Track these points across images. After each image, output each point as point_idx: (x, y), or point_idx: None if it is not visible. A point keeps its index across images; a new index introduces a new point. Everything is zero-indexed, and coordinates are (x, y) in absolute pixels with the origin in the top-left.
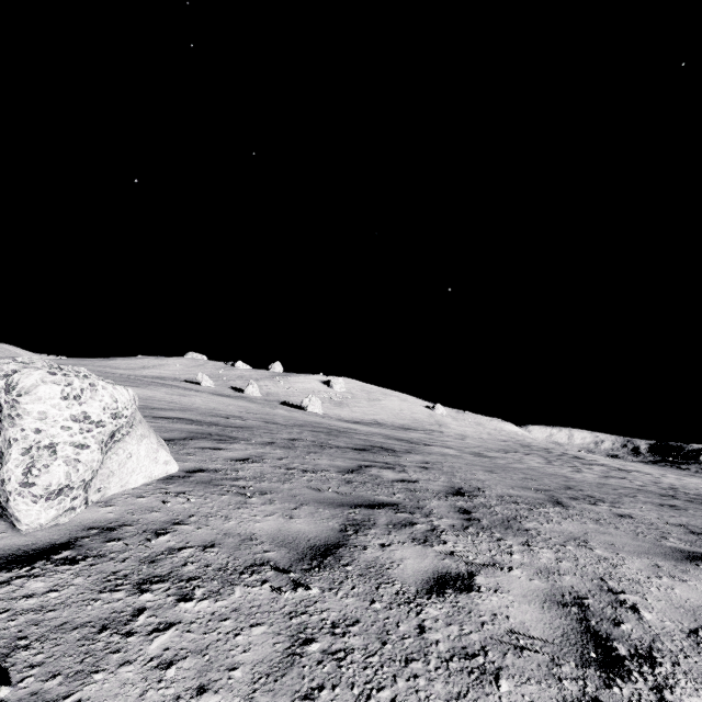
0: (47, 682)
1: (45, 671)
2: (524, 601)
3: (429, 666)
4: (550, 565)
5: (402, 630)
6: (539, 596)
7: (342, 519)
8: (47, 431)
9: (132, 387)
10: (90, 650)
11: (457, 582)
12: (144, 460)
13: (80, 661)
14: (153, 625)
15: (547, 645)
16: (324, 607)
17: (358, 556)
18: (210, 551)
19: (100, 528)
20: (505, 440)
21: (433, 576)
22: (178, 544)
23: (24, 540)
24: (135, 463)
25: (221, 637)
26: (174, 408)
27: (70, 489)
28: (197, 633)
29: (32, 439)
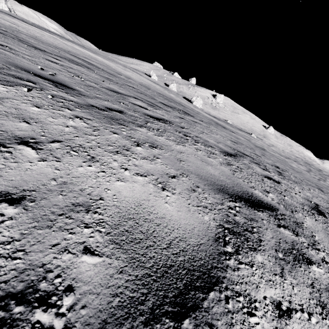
0: None
1: None
2: None
3: None
4: (44, 120)
5: None
6: None
7: None
8: None
9: (102, 58)
10: None
11: None
12: None
13: None
14: None
15: None
16: None
17: None
18: None
19: None
20: (298, 157)
21: None
22: None
23: None
24: None
25: None
26: (99, 63)
27: None
28: None
29: None
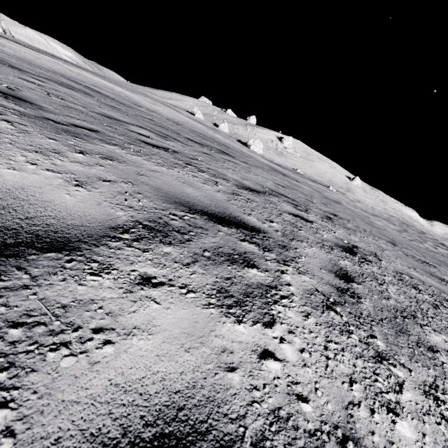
0: None
1: None
2: None
3: None
4: None
5: None
6: None
7: None
8: None
9: (123, 89)
10: None
11: None
12: None
13: None
14: None
15: None
16: None
17: None
18: None
19: None
20: (393, 216)
21: None
22: None
23: None
24: None
25: None
26: (113, 93)
27: None
28: None
29: None
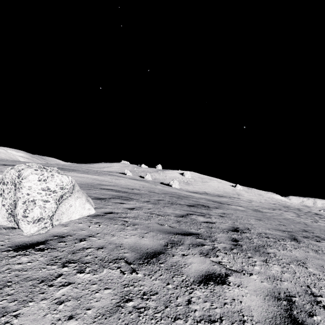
0: (10, 303)
1: (12, 298)
2: (254, 294)
3: (186, 323)
4: (276, 274)
5: (178, 301)
6: (264, 292)
7: (167, 240)
8: (31, 194)
9: (96, 176)
10: (32, 291)
11: (217, 279)
12: (78, 207)
13: (27, 295)
14: (62, 283)
15: (261, 322)
16: (142, 283)
17: (168, 259)
18: (100, 250)
19: (59, 236)
20: (274, 203)
21: (205, 274)
22: (87, 246)
23: (28, 239)
24: (74, 209)
25: (89, 292)
26: (111, 185)
27: (43, 219)
28: (79, 289)
29: (26, 197)
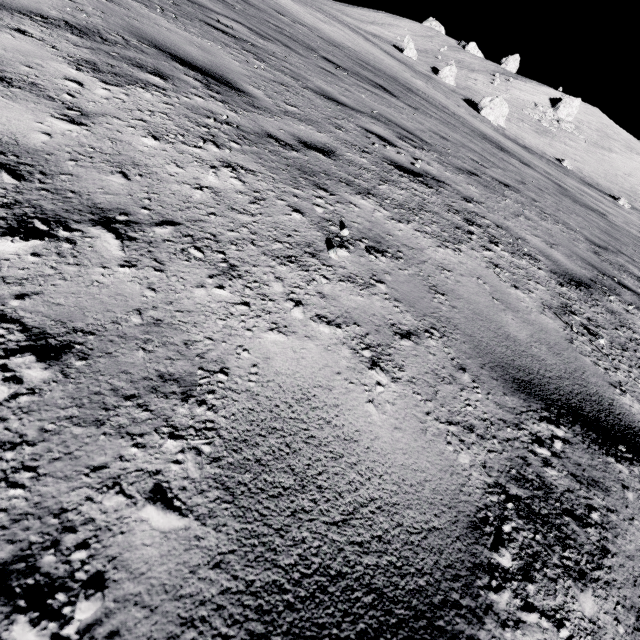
0: None
1: None
2: None
3: None
4: None
5: None
6: None
7: None
8: None
9: None
10: None
11: None
12: None
13: None
14: None
15: None
16: None
17: None
18: None
19: None
20: None
21: None
22: None
23: None
24: None
25: None
26: None
27: None
28: None
29: None
